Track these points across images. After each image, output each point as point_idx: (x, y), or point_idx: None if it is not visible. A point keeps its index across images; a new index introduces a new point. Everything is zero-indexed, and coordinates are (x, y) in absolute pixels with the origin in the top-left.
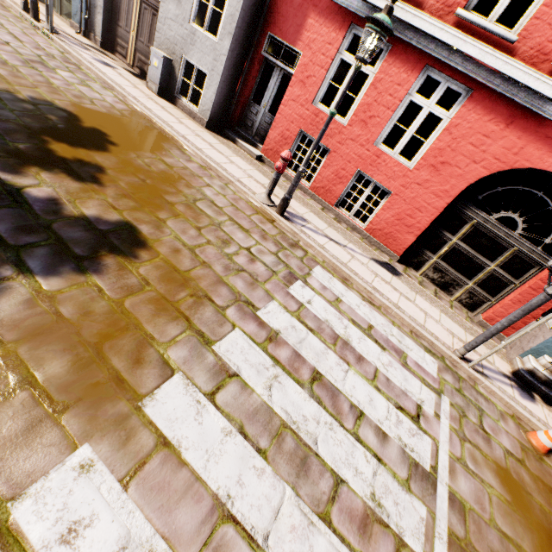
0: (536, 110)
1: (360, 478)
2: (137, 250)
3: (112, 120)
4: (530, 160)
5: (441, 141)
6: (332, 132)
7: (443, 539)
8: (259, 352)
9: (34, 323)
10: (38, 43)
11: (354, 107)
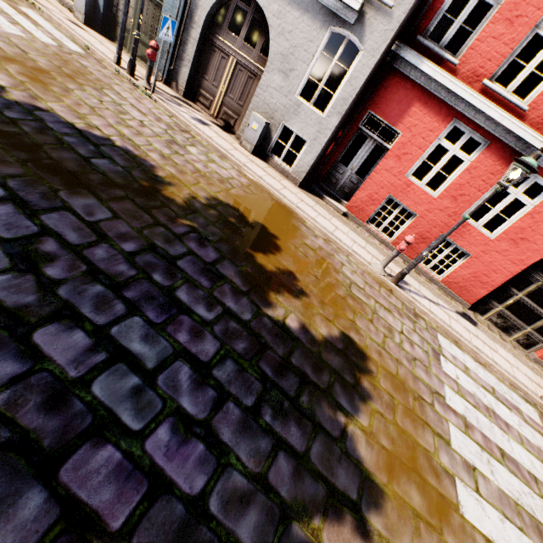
0: None
1: None
2: (366, 363)
3: (254, 204)
4: None
5: (523, 222)
6: (421, 201)
7: None
8: (469, 441)
9: (383, 462)
10: (152, 111)
11: (446, 184)
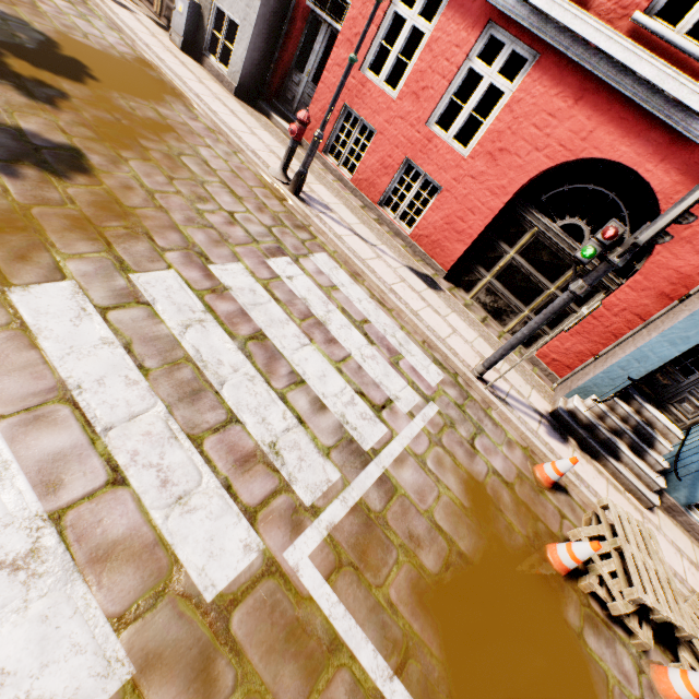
0: (608, 81)
1: (264, 427)
2: (74, 173)
3: (105, 58)
4: (600, 148)
5: (500, 122)
6: (380, 107)
7: (348, 504)
8: (191, 296)
9: None
10: None
11: (407, 75)
